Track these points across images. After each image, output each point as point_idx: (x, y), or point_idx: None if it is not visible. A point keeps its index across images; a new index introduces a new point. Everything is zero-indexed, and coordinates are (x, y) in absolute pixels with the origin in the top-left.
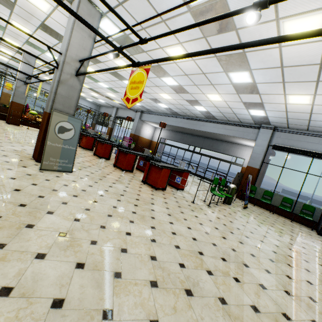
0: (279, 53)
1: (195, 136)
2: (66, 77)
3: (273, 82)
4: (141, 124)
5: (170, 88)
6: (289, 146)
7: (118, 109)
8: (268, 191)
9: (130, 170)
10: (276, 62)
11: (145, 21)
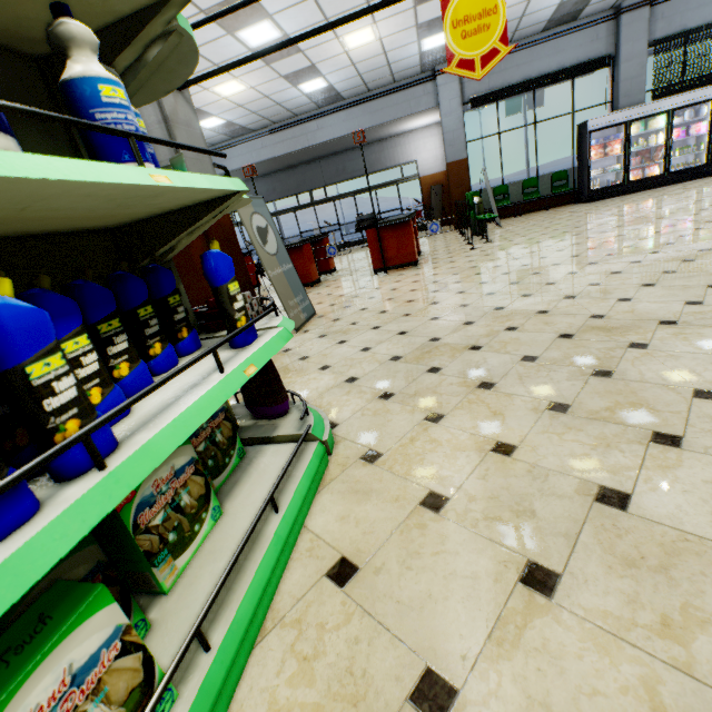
0: None
1: (298, 168)
2: (169, 103)
3: None
4: None
5: None
6: (494, 88)
7: None
8: (499, 186)
9: (319, 279)
10: None
11: None
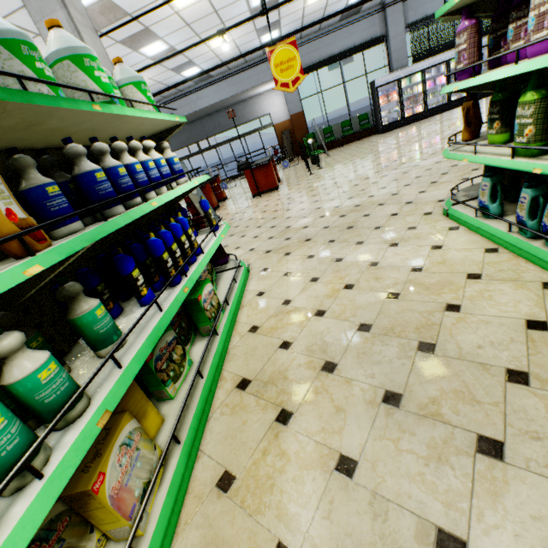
0: None
1: (186, 127)
2: None
3: None
4: None
5: (151, 60)
6: (313, 62)
7: None
8: (326, 128)
9: (218, 205)
10: None
11: None
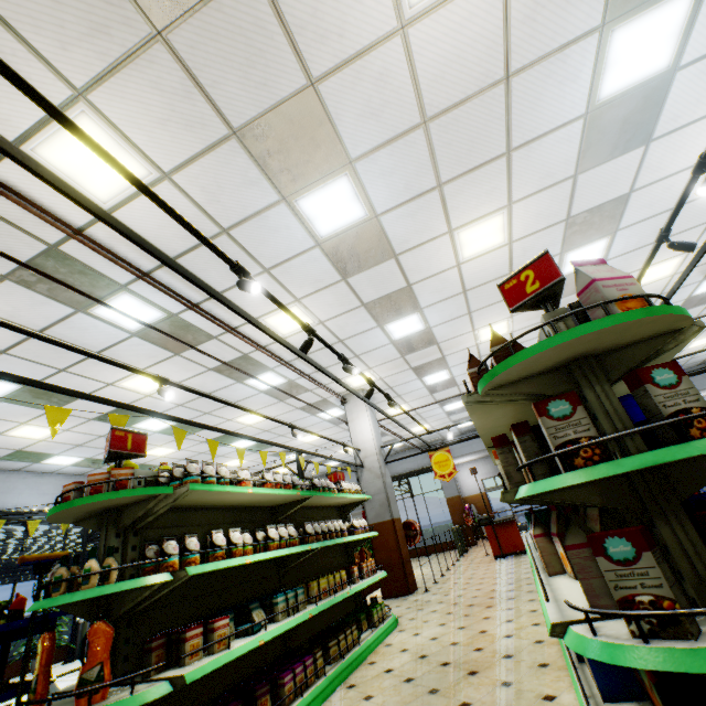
0: None
1: None
2: None
3: None
4: None
5: None
6: None
7: None
8: None
9: None
10: None
11: None
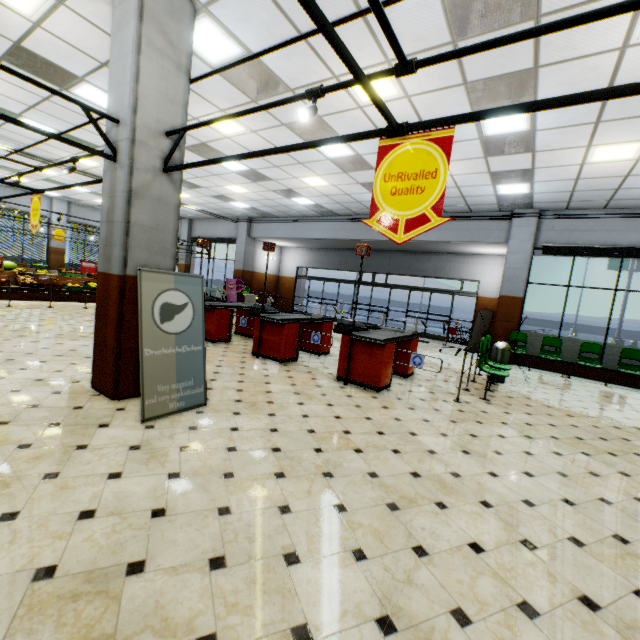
0: (615, 62)
1: (371, 252)
2: (143, 179)
3: (574, 125)
4: (253, 246)
5: (332, 163)
6: (574, 243)
7: (194, 222)
8: (551, 337)
9: (293, 358)
10: (600, 82)
11: (359, 15)
